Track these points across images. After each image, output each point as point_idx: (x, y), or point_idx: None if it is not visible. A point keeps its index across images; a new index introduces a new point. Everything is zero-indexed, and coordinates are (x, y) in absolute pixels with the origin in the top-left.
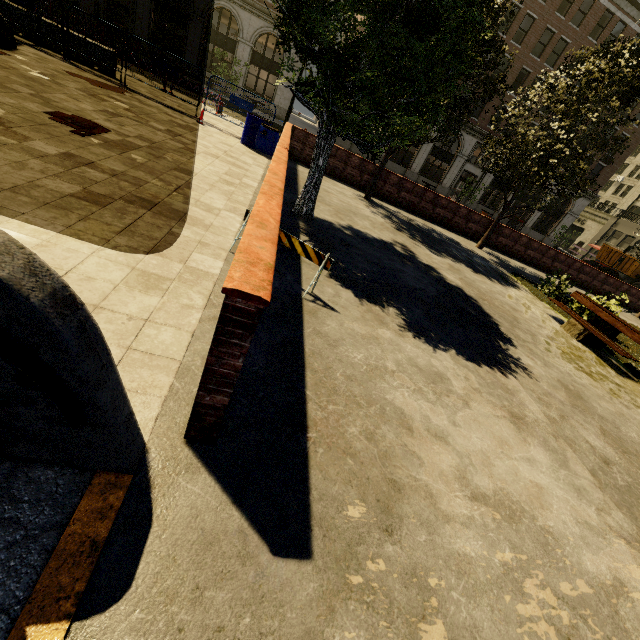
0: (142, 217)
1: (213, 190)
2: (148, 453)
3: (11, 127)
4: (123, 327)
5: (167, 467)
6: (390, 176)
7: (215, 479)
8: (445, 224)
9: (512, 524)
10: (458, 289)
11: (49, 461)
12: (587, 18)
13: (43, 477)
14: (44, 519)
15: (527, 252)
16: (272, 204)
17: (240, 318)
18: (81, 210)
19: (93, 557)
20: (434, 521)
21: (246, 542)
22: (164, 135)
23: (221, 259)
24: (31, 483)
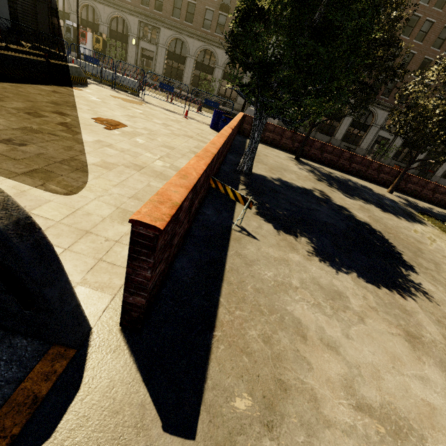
0: (132, 176)
1: (183, 158)
2: (92, 335)
3: (71, 128)
4: (100, 245)
5: (102, 347)
6: (314, 143)
7: (134, 360)
8: (360, 175)
9: (397, 440)
10: (366, 224)
11: (25, 333)
12: None
13: (19, 344)
14: (10, 374)
15: (435, 195)
16: (200, 163)
17: (144, 241)
18: (96, 172)
19: (32, 408)
20: (315, 424)
21: (145, 416)
22: (160, 126)
23: None
24: (11, 347)
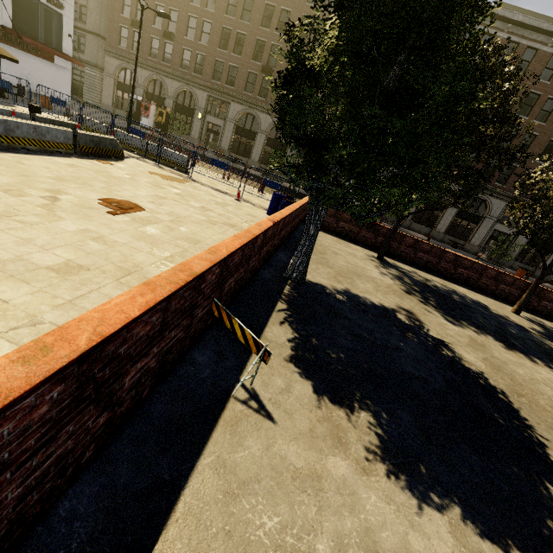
0: (101, 287)
1: None
2: None
3: (56, 211)
4: None
5: None
6: (405, 238)
7: None
8: (470, 284)
9: None
10: (479, 376)
11: None
12: None
13: None
14: None
15: None
16: (136, 302)
17: None
18: (40, 282)
19: None
20: None
21: None
22: (194, 211)
23: None
24: None
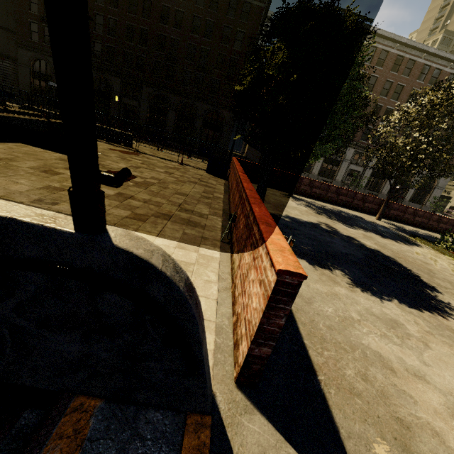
0: (166, 225)
1: (200, 203)
2: (215, 397)
3: None
4: None
5: (231, 408)
6: (303, 180)
7: (266, 419)
8: (348, 206)
9: None
10: (377, 251)
11: (157, 405)
12: (412, 71)
13: (155, 418)
14: None
15: (415, 218)
16: (263, 209)
17: (286, 289)
18: (133, 225)
19: None
20: None
21: None
22: (164, 174)
23: (218, 247)
24: (149, 423)
